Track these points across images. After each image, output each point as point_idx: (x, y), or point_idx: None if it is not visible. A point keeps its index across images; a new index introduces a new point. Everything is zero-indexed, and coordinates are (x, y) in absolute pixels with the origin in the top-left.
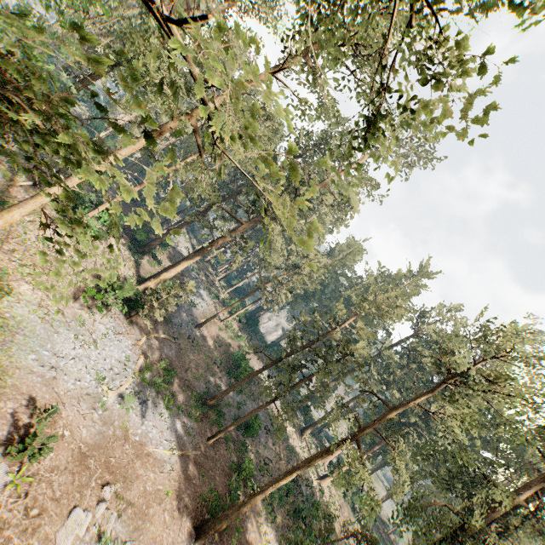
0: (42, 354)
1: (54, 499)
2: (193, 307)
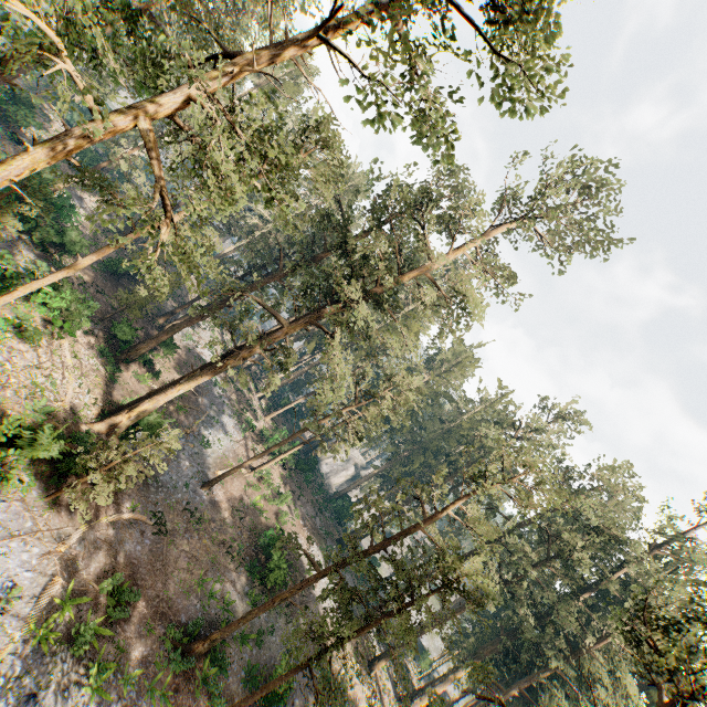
0: None
1: None
2: (206, 449)
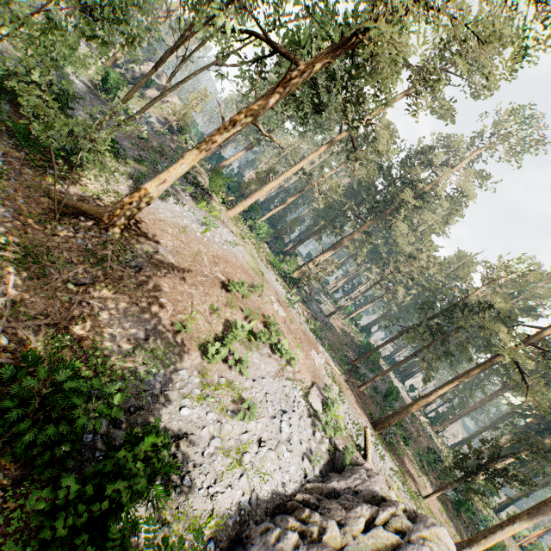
0: (269, 277)
1: (302, 338)
2: (319, 304)
